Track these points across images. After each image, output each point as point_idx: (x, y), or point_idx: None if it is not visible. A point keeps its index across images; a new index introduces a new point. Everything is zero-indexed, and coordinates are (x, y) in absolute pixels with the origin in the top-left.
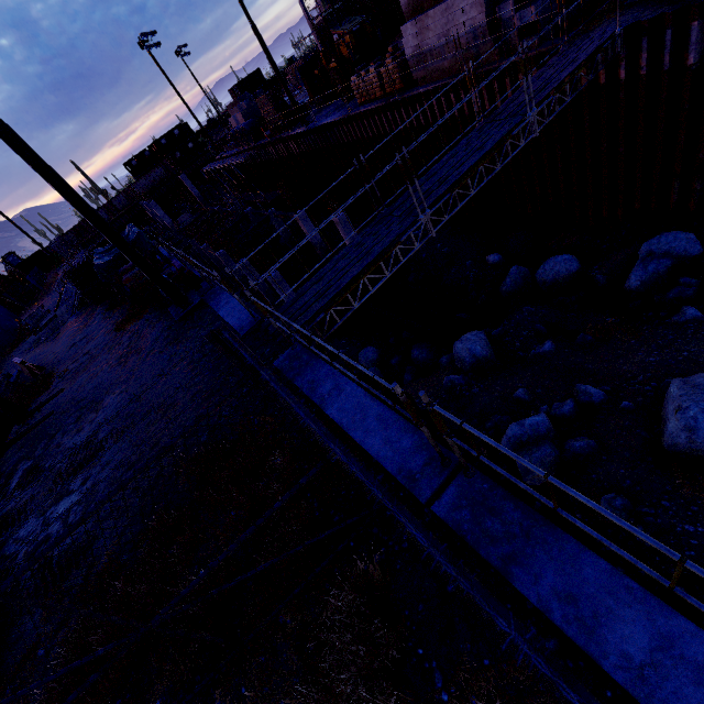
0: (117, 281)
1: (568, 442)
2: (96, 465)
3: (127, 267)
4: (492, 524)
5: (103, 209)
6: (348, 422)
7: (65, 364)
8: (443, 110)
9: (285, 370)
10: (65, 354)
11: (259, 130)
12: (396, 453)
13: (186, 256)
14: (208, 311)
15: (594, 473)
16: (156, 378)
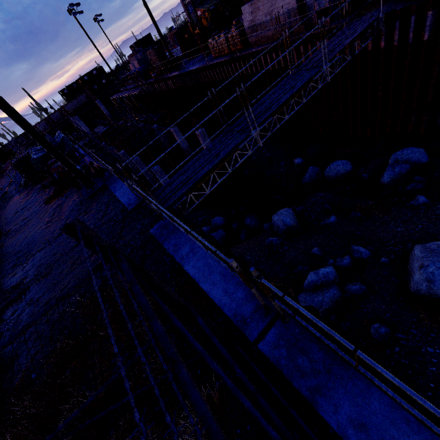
0: (47, 169)
1: (347, 286)
2: (22, 301)
3: (53, 161)
4: (302, 361)
5: (45, 121)
6: (199, 277)
7: (10, 226)
8: (268, 64)
9: (157, 236)
10: (10, 219)
11: (148, 72)
12: (233, 302)
13: (93, 154)
14: (108, 192)
15: (365, 308)
16: (69, 239)
